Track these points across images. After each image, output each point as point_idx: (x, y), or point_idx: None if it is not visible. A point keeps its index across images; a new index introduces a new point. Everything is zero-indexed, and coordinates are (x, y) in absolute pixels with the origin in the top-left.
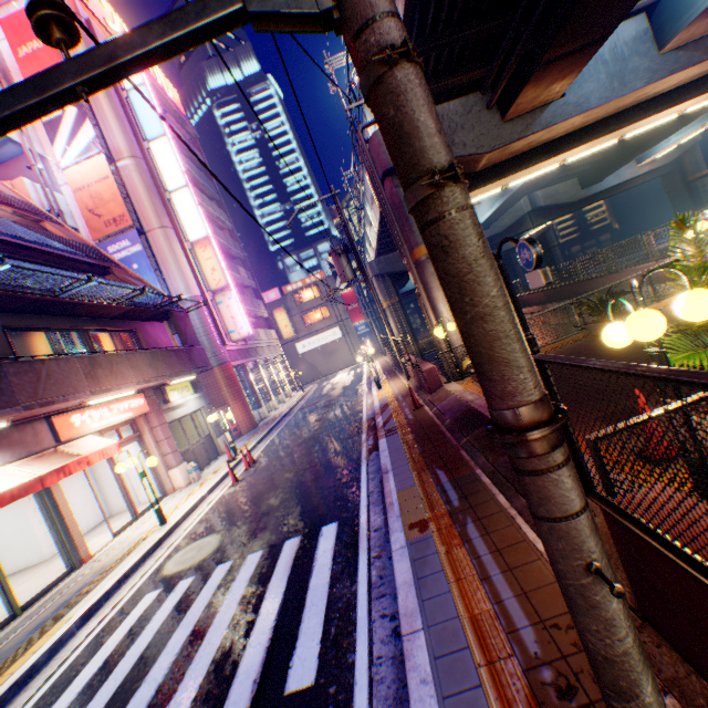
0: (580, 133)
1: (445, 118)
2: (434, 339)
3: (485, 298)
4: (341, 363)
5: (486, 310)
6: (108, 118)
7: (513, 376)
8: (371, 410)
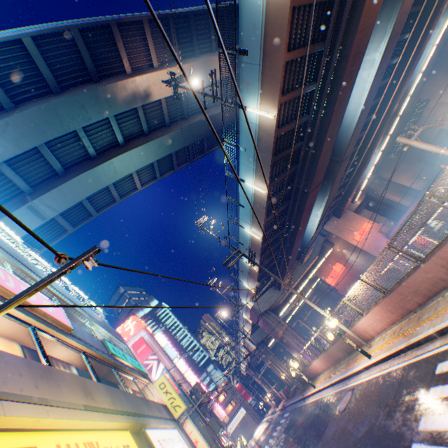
0: (283, 319)
1: (259, 331)
2: (282, 379)
3: (280, 368)
4: (252, 428)
5: (280, 368)
6: (164, 358)
7: (282, 370)
8: (279, 410)
